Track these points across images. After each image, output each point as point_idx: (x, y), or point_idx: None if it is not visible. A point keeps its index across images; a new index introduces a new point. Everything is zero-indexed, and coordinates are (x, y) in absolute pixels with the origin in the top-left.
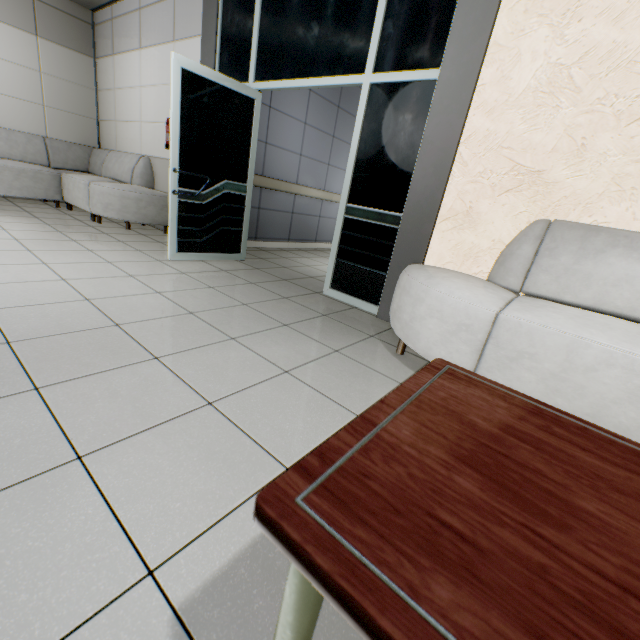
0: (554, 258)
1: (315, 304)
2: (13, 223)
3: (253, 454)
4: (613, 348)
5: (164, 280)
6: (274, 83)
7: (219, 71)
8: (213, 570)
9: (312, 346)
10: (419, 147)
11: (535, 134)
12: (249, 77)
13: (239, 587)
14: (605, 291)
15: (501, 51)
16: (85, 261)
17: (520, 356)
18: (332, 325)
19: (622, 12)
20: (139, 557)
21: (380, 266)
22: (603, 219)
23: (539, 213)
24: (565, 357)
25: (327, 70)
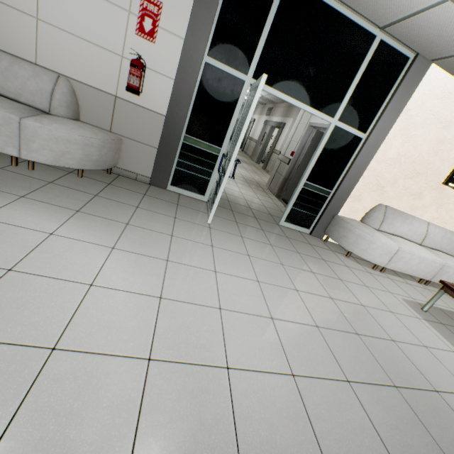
0: (388, 220)
1: (296, 236)
2: (3, 212)
3: (413, 319)
4: (418, 254)
5: (258, 250)
6: (272, 90)
7: (211, 43)
8: (450, 344)
9: (344, 268)
10: (346, 164)
11: (386, 174)
12: (249, 72)
13: (452, 343)
14: (396, 229)
15: (388, 141)
16: (209, 253)
17: (401, 258)
18: (322, 250)
19: (416, 146)
20: (451, 351)
21: (314, 212)
22: (392, 204)
23: (379, 200)
24: (410, 257)
25: (312, 103)
